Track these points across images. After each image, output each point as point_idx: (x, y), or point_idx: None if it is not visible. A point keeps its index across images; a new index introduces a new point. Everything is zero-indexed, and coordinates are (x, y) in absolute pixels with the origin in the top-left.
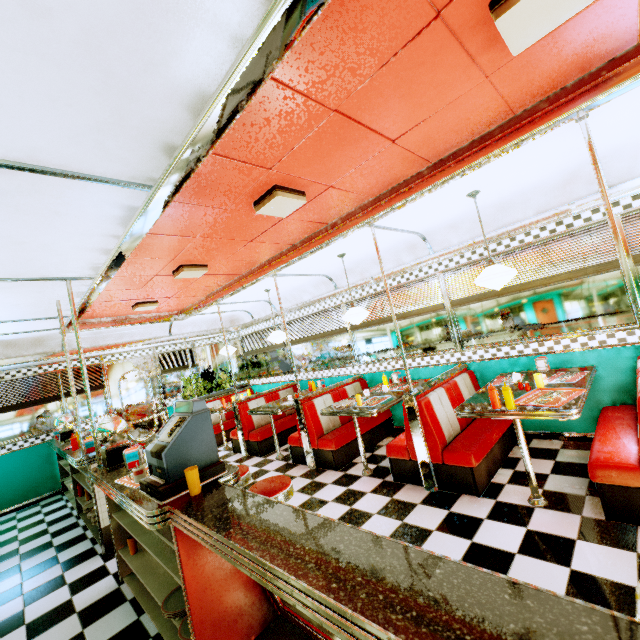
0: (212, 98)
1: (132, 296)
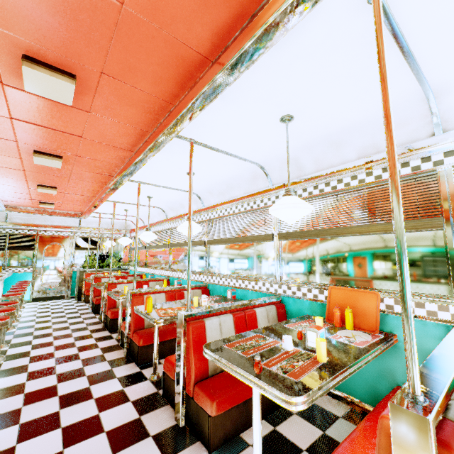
0: None
1: (32, 197)
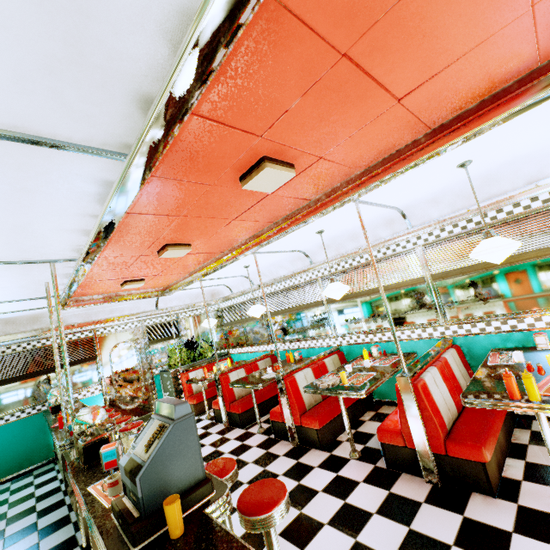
0: (199, 10)
1: (120, 275)
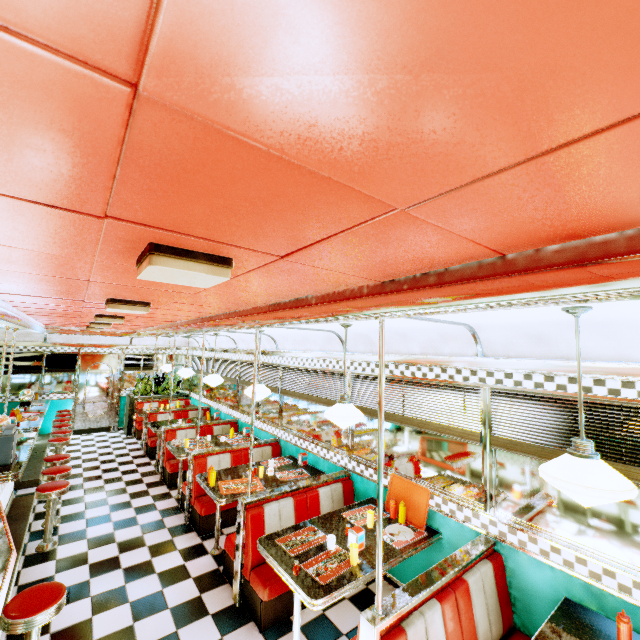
0: None
1: (79, 324)
